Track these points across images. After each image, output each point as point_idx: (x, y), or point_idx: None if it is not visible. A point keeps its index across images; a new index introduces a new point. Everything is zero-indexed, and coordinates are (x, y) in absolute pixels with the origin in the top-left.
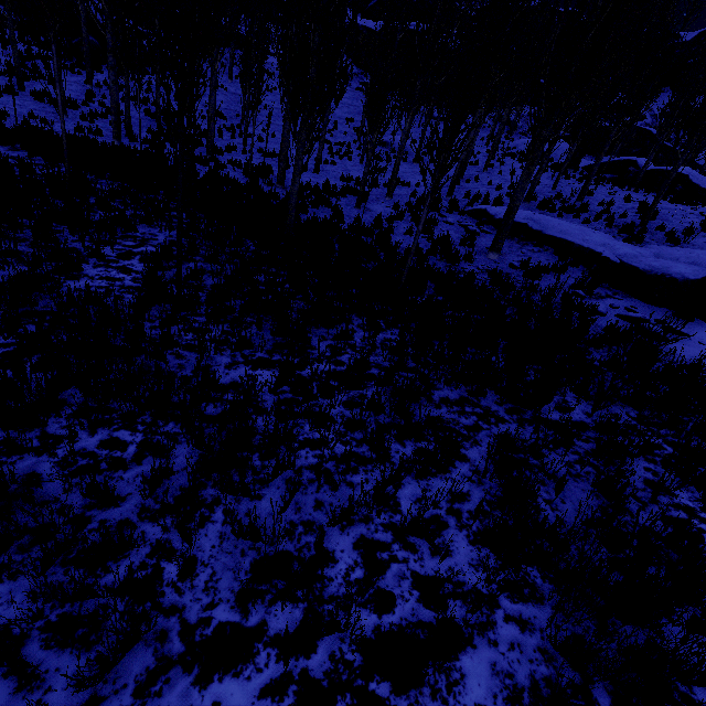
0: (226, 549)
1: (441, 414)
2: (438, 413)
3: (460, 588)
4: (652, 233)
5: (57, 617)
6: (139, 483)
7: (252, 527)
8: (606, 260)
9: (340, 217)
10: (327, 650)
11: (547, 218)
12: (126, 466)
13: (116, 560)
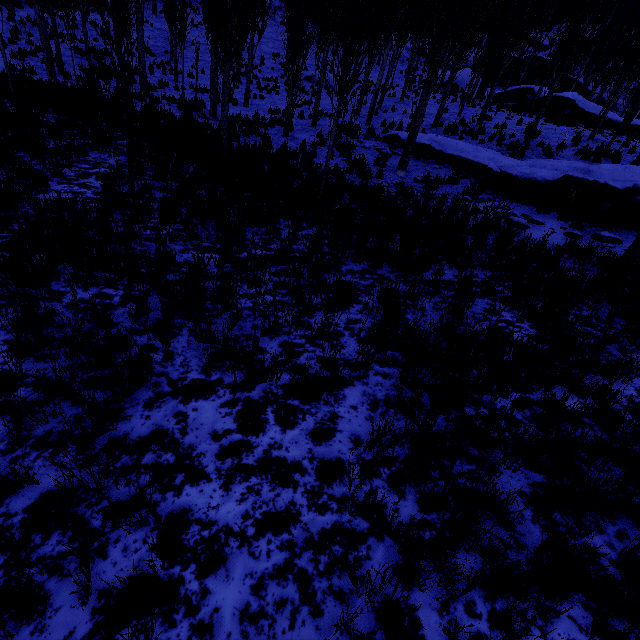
0: (193, 348)
1: (347, 279)
2: (344, 278)
3: (348, 362)
4: (533, 149)
5: (88, 377)
6: (126, 317)
7: (208, 332)
8: (489, 171)
9: (269, 144)
10: (261, 389)
11: (447, 140)
12: (115, 308)
13: (119, 353)
